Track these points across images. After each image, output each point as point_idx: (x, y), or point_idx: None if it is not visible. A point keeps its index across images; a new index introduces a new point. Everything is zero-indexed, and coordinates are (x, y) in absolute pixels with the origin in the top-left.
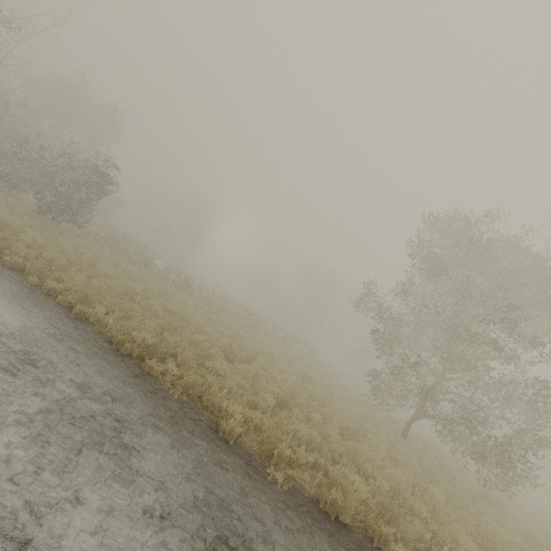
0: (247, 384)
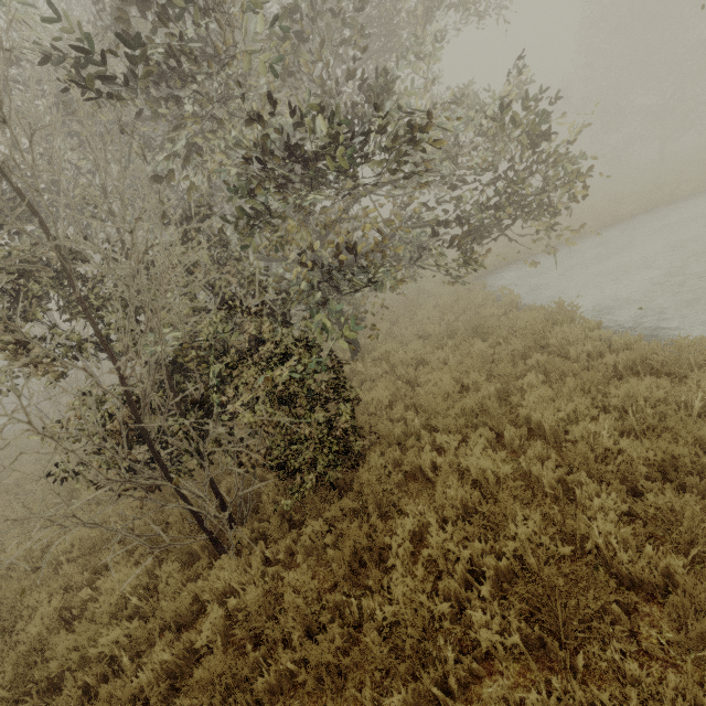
0: (675, 180)
